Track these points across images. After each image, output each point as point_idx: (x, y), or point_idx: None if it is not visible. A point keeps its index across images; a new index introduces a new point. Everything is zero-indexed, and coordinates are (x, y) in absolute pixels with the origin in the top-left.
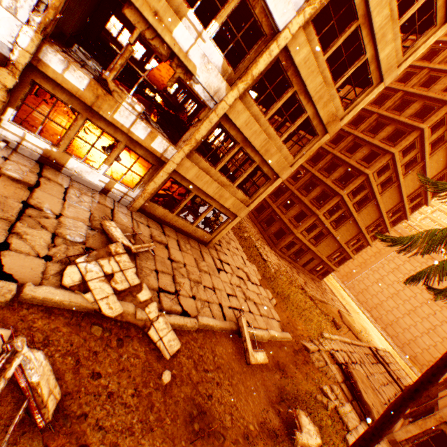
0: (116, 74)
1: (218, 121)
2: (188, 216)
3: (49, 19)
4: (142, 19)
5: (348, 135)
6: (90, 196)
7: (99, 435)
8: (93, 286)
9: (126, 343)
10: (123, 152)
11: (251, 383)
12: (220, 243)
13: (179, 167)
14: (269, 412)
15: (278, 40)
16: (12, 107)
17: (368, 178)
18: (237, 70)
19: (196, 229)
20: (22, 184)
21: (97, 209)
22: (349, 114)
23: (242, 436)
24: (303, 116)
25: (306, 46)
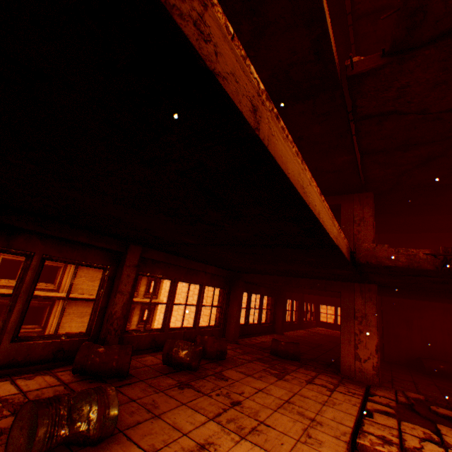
0: None
1: None
2: None
3: None
4: None
5: None
6: None
7: None
8: None
9: None
10: None
11: None
12: None
13: None
14: None
15: None
16: None
17: None
18: None
19: None
20: None
21: None
22: None
23: None
24: None
25: None
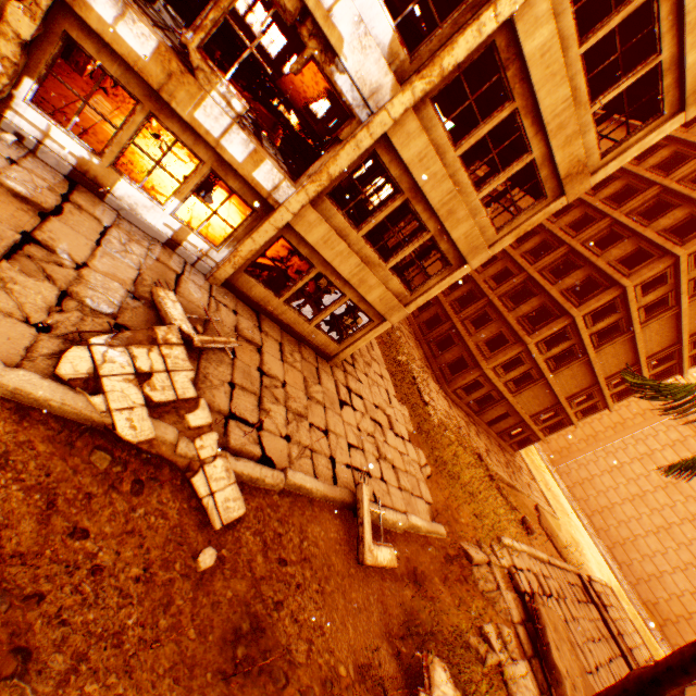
0: (204, 38)
1: (371, 148)
2: (306, 310)
3: None
4: None
5: (601, 218)
6: (145, 247)
7: (56, 636)
8: (110, 386)
9: (149, 491)
10: (220, 192)
11: (359, 596)
12: (354, 362)
13: (297, 221)
14: (382, 650)
15: (498, 4)
16: (31, 77)
17: (625, 294)
18: (415, 57)
19: (315, 331)
20: (29, 206)
21: (152, 269)
22: (610, 165)
23: (321, 683)
24: (524, 158)
25: (550, 23)
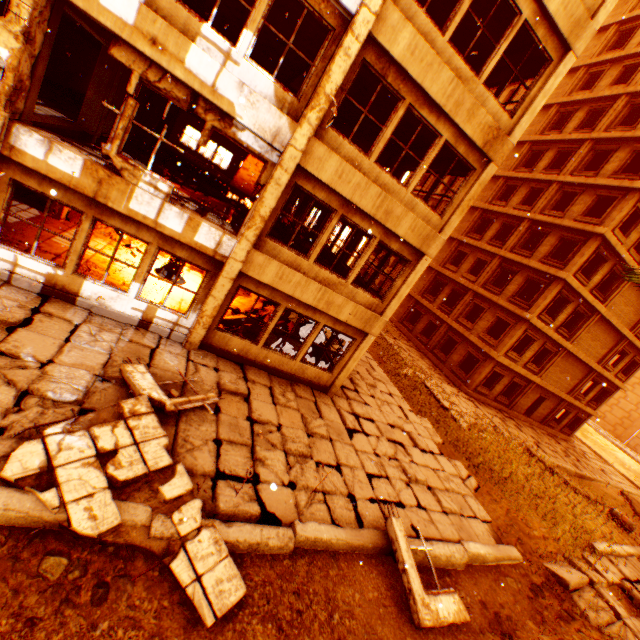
0: (120, 144)
1: (292, 182)
2: (291, 349)
3: (9, 86)
4: (139, 57)
5: (548, 186)
6: (116, 333)
7: None
8: (65, 476)
9: (116, 594)
10: (192, 273)
11: None
12: (356, 387)
13: (248, 267)
14: None
15: (353, 28)
16: None
17: (605, 240)
18: (301, 96)
19: (303, 366)
20: None
21: (125, 350)
22: (522, 120)
23: None
24: (436, 143)
25: (406, 26)
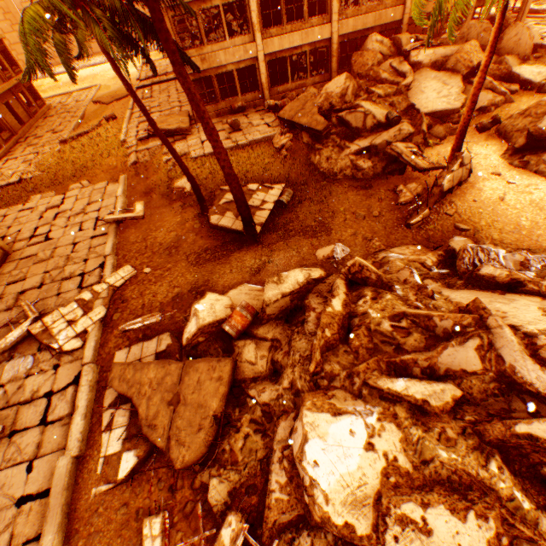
0: None
1: None
2: None
3: None
4: None
5: None
6: None
7: (171, 295)
8: (82, 329)
9: (127, 298)
10: None
11: (158, 217)
12: (0, 238)
13: None
14: (175, 207)
15: None
16: None
17: None
18: None
19: None
20: None
21: None
22: None
23: (182, 225)
24: None
25: None
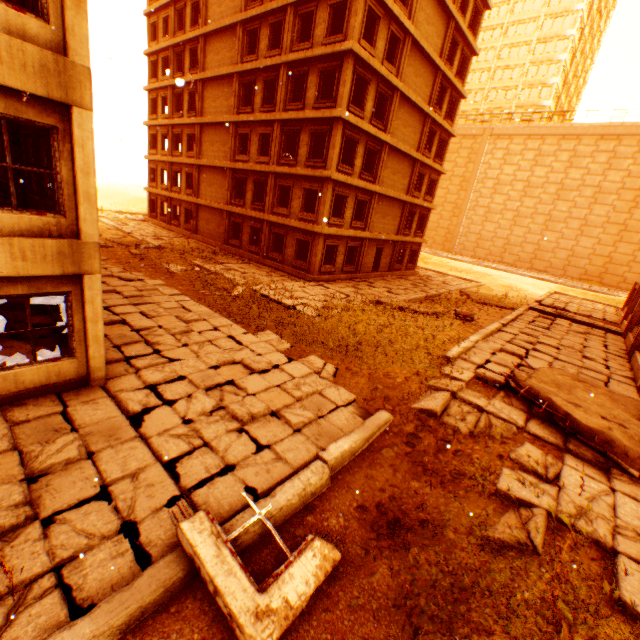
0: None
1: None
2: None
3: None
4: None
5: (284, 15)
6: None
7: None
8: None
9: None
10: None
11: None
12: (155, 347)
13: None
14: None
15: None
16: None
17: (358, 57)
18: None
19: (7, 375)
20: None
21: None
22: None
23: None
24: None
25: None
